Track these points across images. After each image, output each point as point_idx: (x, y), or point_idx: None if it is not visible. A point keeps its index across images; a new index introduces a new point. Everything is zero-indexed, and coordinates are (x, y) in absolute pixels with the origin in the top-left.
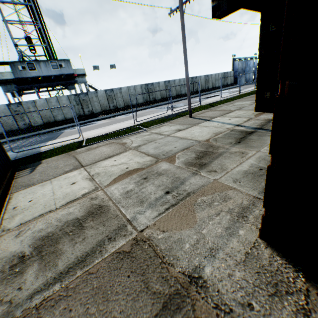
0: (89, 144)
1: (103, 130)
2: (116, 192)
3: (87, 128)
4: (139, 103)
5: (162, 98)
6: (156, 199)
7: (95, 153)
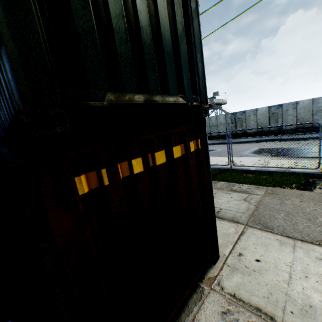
0: None
1: None
2: None
3: None
4: (220, 135)
5: (259, 131)
6: None
7: None
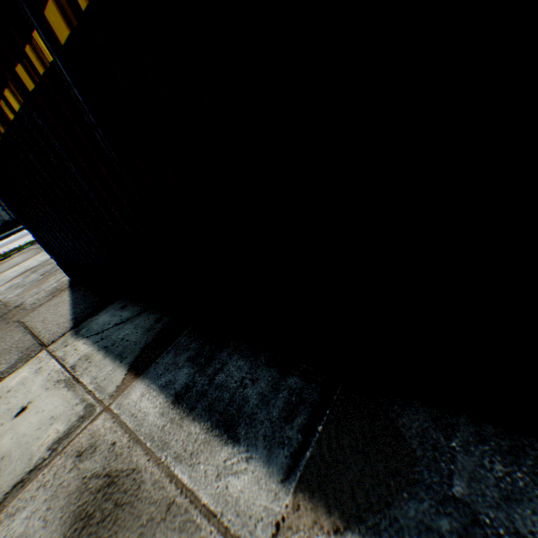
0: (2, 260)
1: (32, 237)
2: (3, 289)
3: (17, 239)
4: None
5: None
6: (31, 282)
7: (4, 267)
